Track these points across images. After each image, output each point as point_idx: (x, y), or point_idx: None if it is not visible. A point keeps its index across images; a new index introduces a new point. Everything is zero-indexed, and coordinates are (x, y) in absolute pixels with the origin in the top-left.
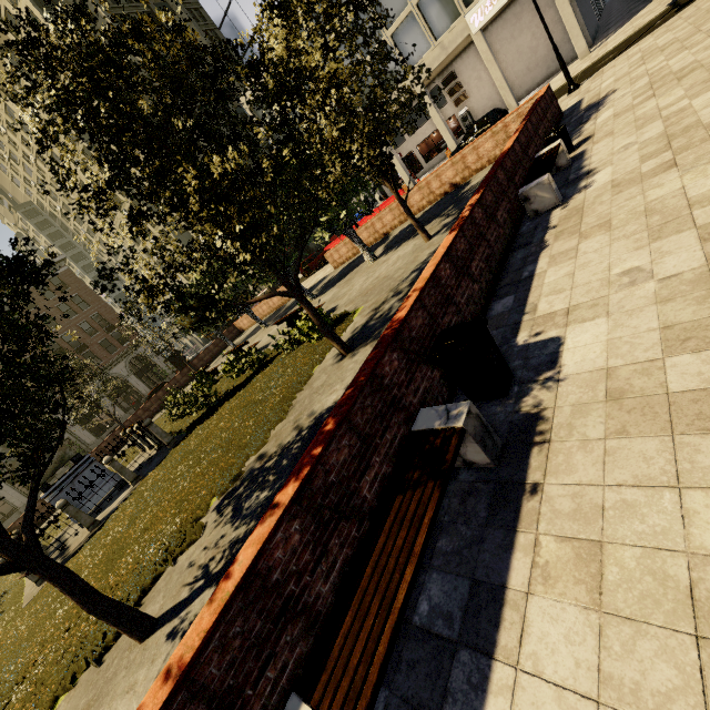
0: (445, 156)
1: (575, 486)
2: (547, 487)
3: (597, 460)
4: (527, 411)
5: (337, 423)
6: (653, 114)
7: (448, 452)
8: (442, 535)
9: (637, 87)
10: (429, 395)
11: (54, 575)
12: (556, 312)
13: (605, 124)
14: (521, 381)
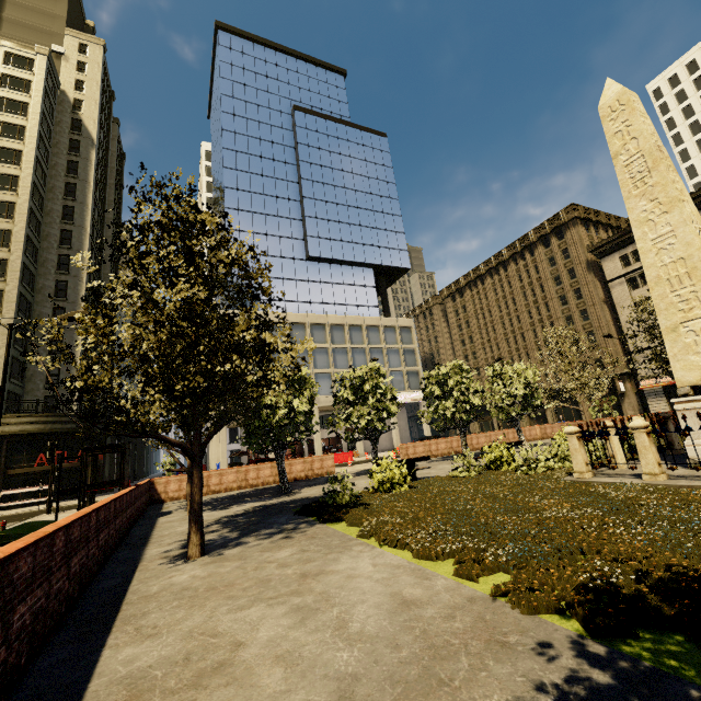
0: None
1: None
2: None
3: None
4: None
5: None
6: None
7: None
8: None
9: None
10: None
11: None
12: None
13: None
14: None
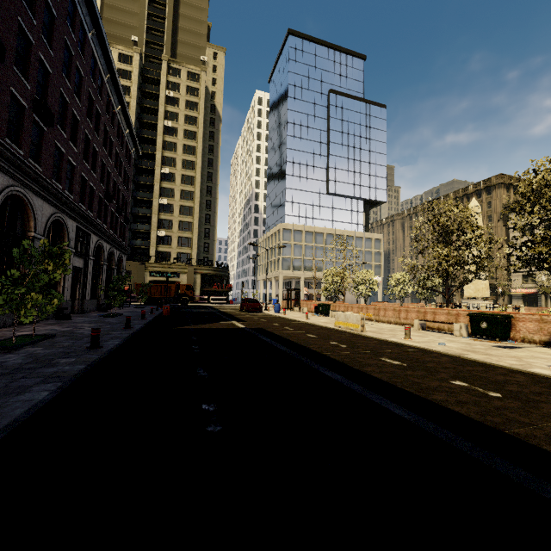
0: None
1: None
2: None
3: None
4: None
5: None
6: None
7: None
8: None
9: None
10: None
11: None
12: None
13: None
14: None
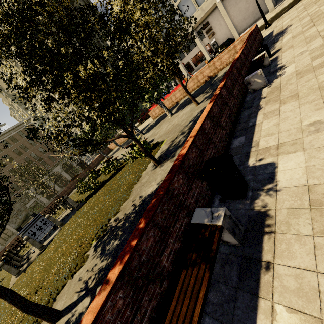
0: (204, 63)
1: (296, 269)
2: (276, 266)
3: (309, 252)
4: (258, 209)
5: (146, 223)
6: (316, 35)
7: (213, 243)
8: (210, 289)
9: (303, 22)
10: (200, 196)
11: (4, 294)
12: (270, 147)
13: (287, 42)
14: (253, 189)
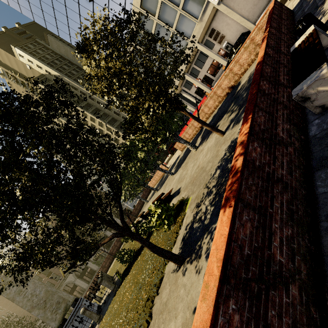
0: (223, 70)
1: None
2: None
3: None
4: None
5: None
6: None
7: None
8: None
9: None
10: None
11: None
12: None
13: None
14: None
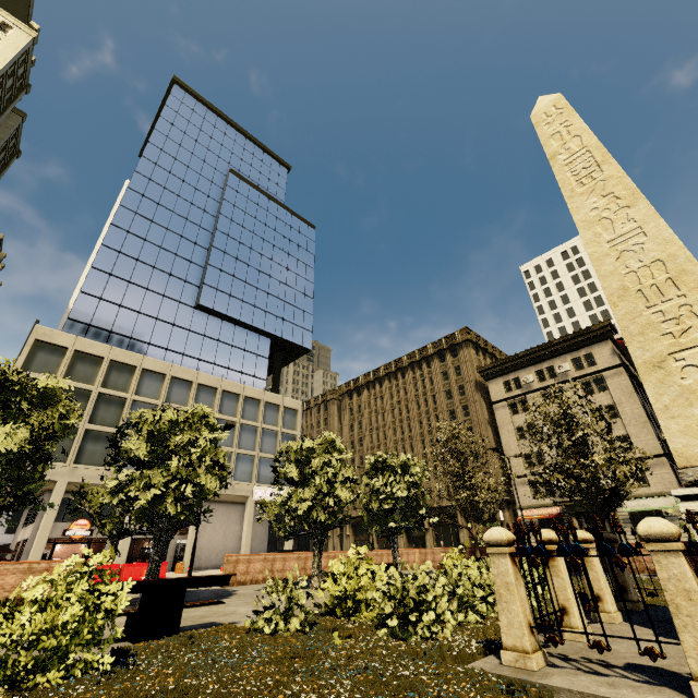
0: None
1: None
2: None
3: None
4: None
5: None
6: None
7: None
8: None
9: None
10: None
11: None
12: None
13: None
14: None
